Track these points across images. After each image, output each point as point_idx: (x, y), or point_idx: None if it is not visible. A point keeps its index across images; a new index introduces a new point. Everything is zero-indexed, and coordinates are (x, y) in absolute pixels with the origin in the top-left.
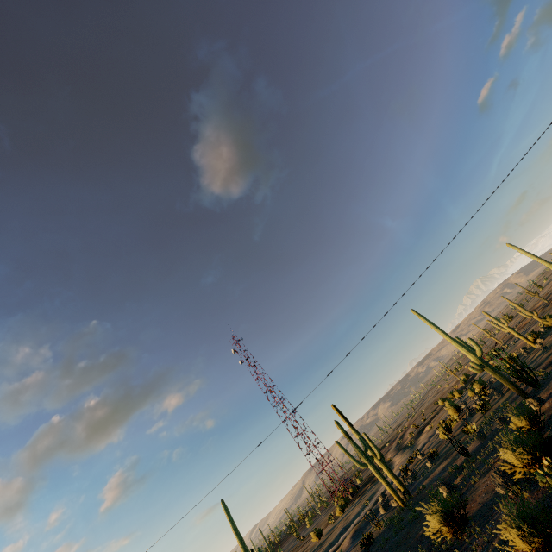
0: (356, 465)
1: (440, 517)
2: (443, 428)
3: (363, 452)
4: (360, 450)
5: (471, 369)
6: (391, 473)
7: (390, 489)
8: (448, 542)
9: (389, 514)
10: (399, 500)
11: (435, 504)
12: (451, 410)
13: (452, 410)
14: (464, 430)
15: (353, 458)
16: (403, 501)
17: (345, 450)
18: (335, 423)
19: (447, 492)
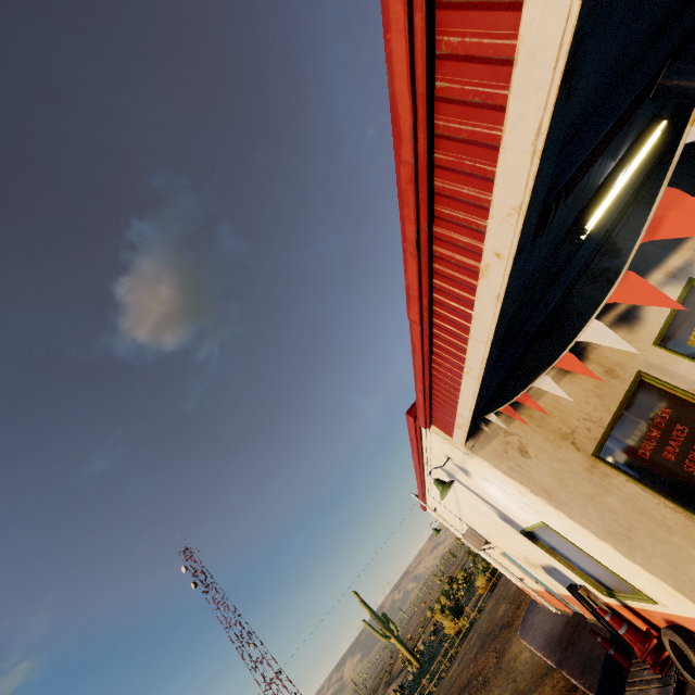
0: (381, 639)
1: (451, 617)
2: (440, 609)
3: (386, 625)
4: (383, 624)
5: (457, 540)
6: (406, 647)
7: (409, 654)
8: (456, 633)
9: (407, 687)
10: (417, 662)
11: (448, 612)
12: (443, 600)
13: (444, 598)
14: (456, 598)
15: (378, 632)
16: (419, 662)
17: (371, 627)
18: (362, 602)
19: (453, 605)
